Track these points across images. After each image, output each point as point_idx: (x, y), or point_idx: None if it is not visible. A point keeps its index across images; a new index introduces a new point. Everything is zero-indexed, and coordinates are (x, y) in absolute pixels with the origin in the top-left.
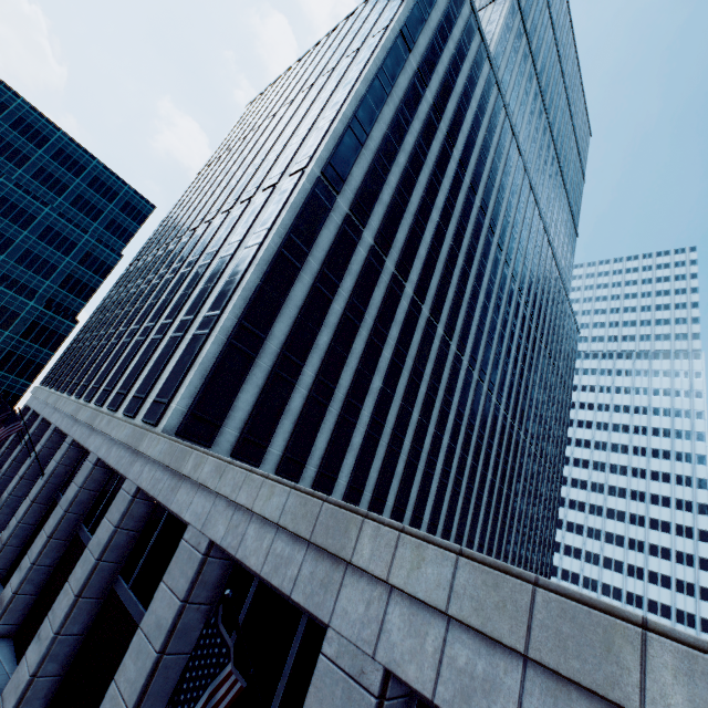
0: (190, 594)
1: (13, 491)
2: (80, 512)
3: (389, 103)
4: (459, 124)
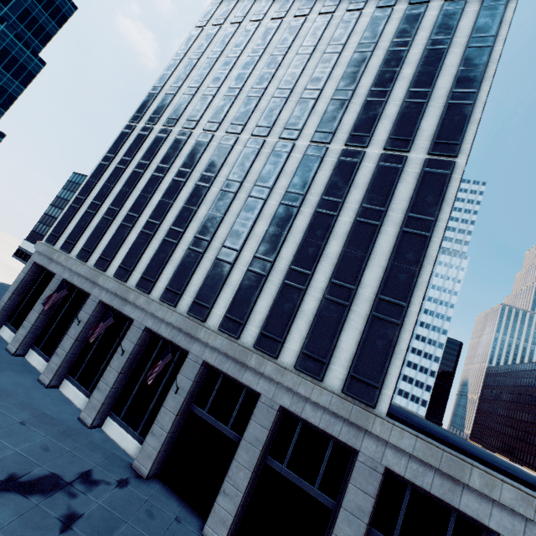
0: None
1: (114, 385)
2: (266, 447)
3: None
4: None
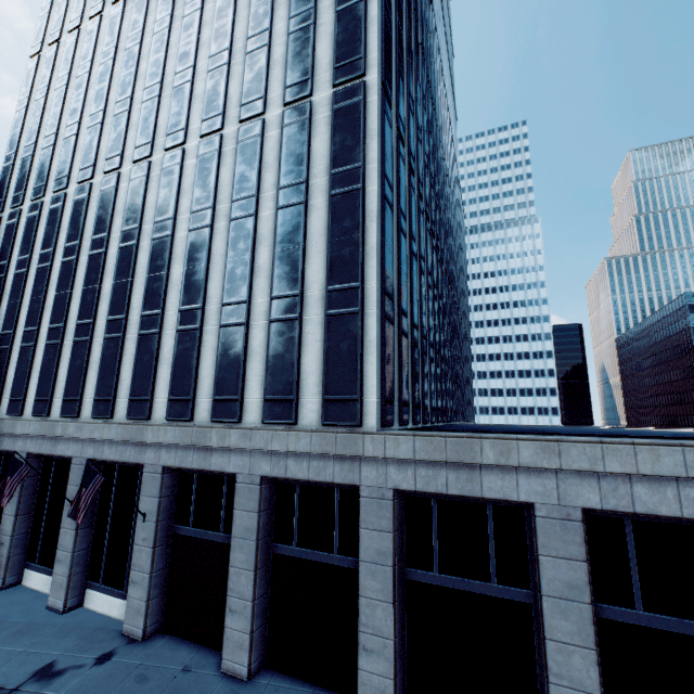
0: (585, 554)
1: (76, 547)
2: (266, 535)
3: None
4: None
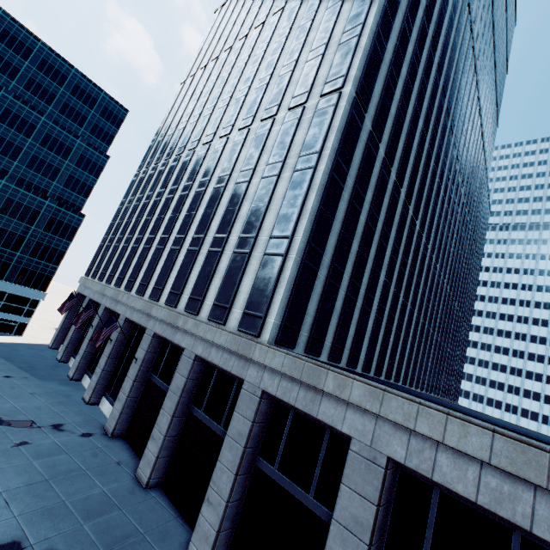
0: (380, 499)
1: (105, 368)
2: (188, 396)
3: (399, 11)
4: (440, 27)
